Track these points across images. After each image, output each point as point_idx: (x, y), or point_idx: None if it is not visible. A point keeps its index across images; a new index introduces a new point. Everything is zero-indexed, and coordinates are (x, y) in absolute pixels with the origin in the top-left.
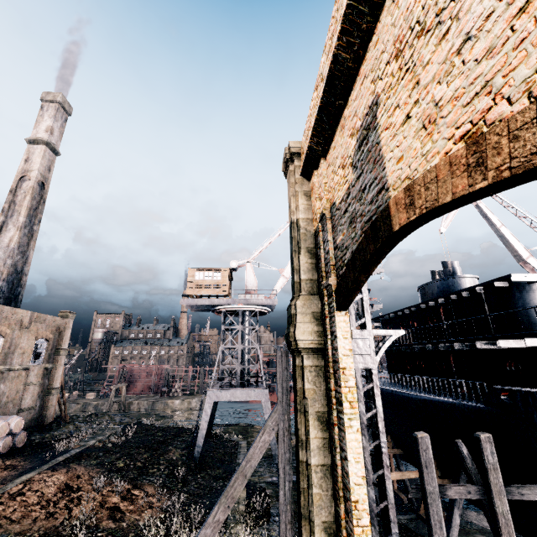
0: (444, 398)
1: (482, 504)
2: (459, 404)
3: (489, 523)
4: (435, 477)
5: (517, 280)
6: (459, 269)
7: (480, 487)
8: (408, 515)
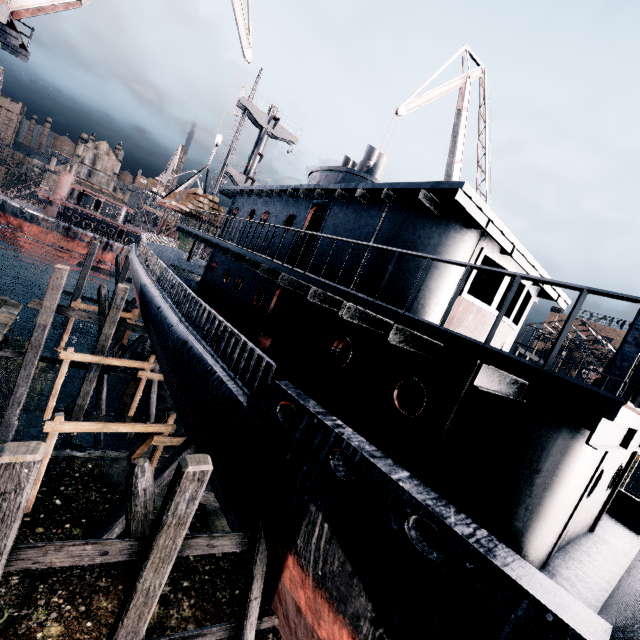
0: (210, 355)
1: (125, 565)
2: (217, 379)
3: (124, 588)
4: (9, 546)
5: (463, 203)
6: (381, 173)
7: (137, 542)
8: (124, 450)
